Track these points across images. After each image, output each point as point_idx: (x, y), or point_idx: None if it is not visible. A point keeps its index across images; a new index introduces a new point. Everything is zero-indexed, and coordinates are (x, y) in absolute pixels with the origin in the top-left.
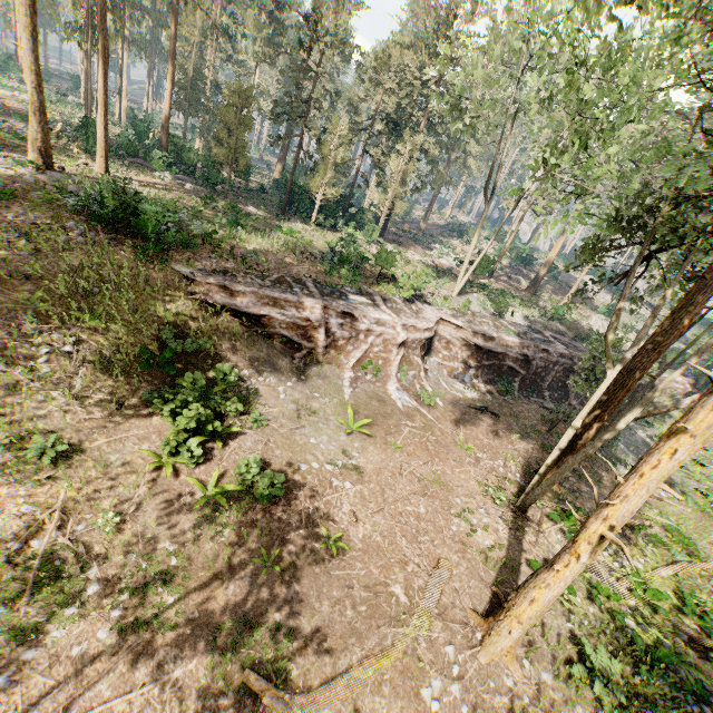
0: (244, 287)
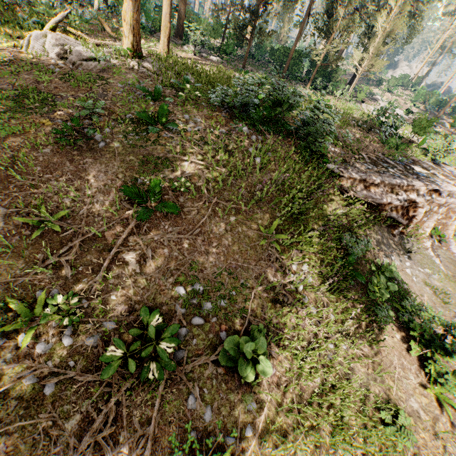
0: (375, 178)
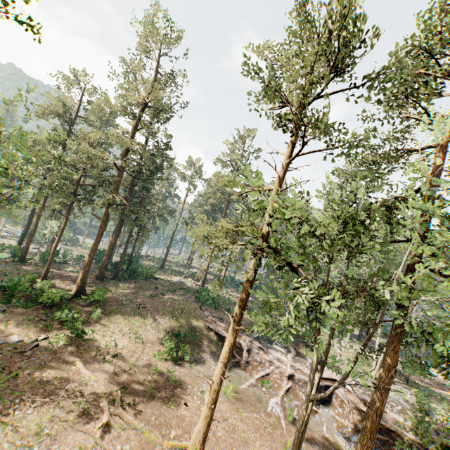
0: (222, 324)
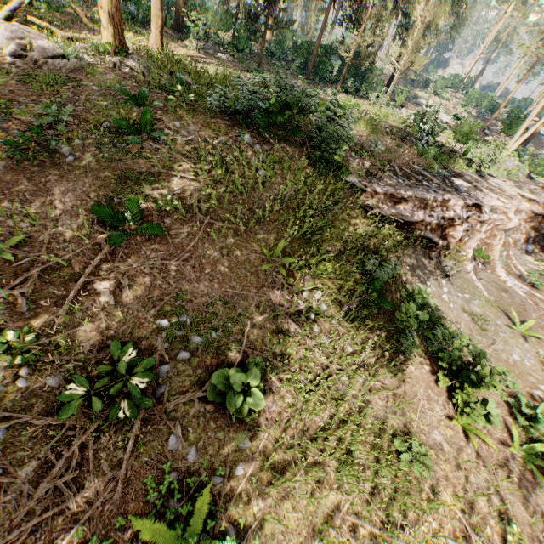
0: (404, 193)
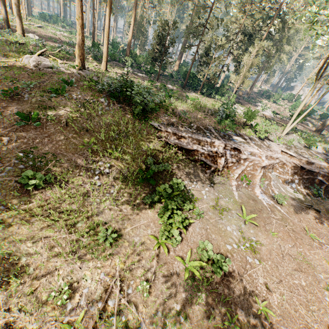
0: (184, 134)
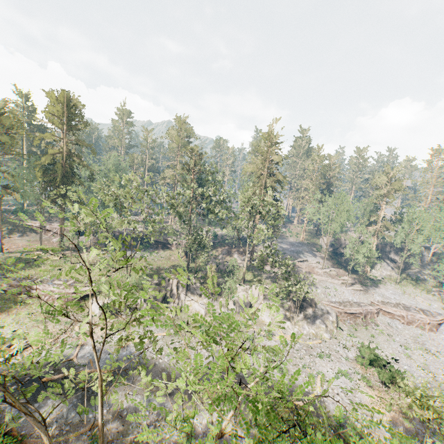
0: (29, 221)
